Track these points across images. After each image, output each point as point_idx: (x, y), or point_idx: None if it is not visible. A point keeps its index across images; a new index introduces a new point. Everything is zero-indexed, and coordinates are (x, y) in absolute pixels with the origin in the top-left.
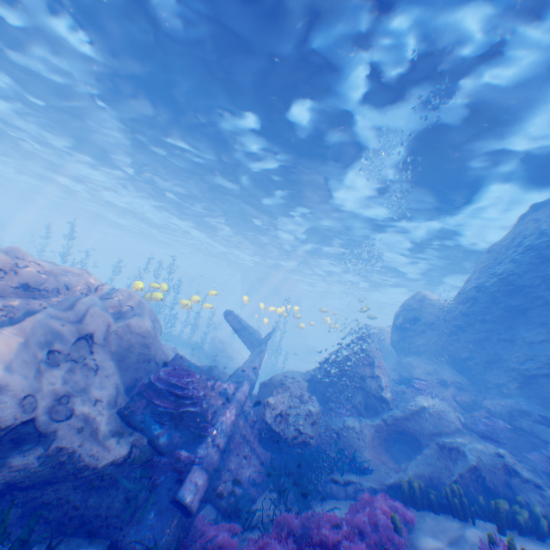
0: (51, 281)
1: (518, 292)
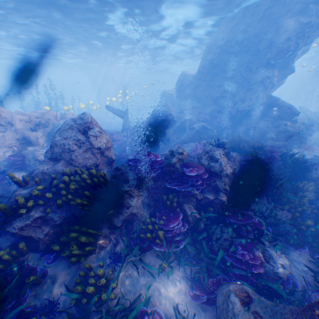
0: (43, 120)
1: (215, 67)
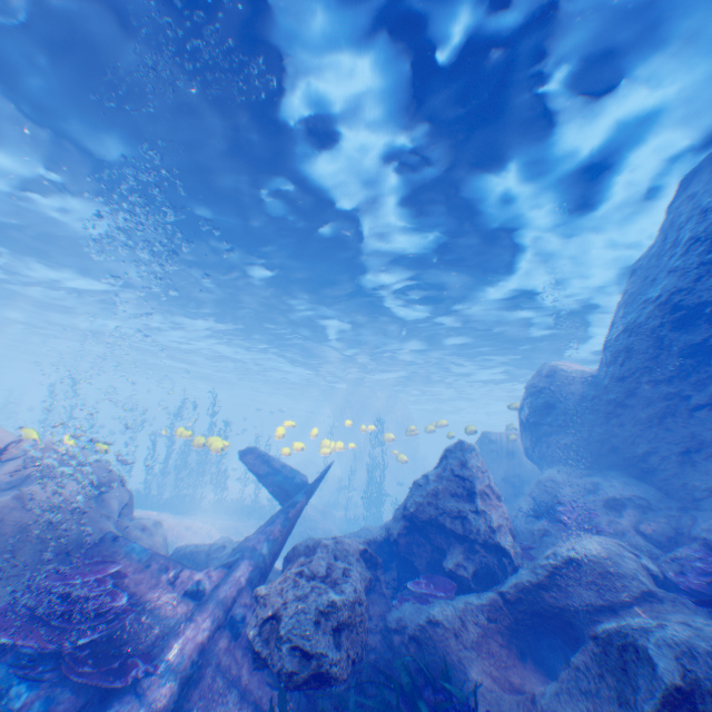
0: None
1: (698, 318)
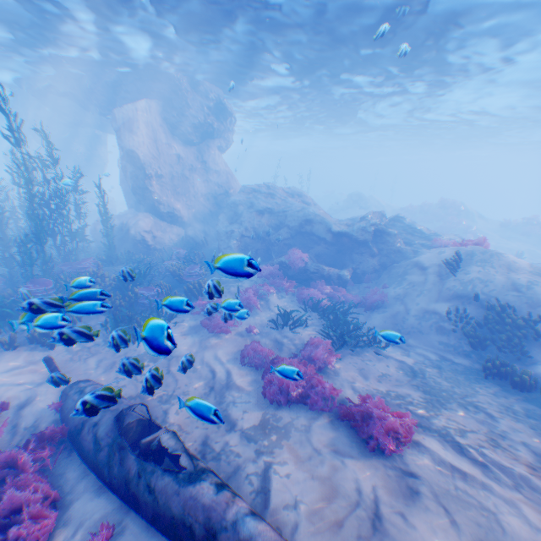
0: None
1: None
